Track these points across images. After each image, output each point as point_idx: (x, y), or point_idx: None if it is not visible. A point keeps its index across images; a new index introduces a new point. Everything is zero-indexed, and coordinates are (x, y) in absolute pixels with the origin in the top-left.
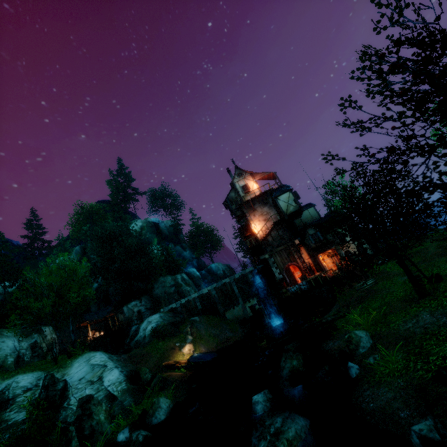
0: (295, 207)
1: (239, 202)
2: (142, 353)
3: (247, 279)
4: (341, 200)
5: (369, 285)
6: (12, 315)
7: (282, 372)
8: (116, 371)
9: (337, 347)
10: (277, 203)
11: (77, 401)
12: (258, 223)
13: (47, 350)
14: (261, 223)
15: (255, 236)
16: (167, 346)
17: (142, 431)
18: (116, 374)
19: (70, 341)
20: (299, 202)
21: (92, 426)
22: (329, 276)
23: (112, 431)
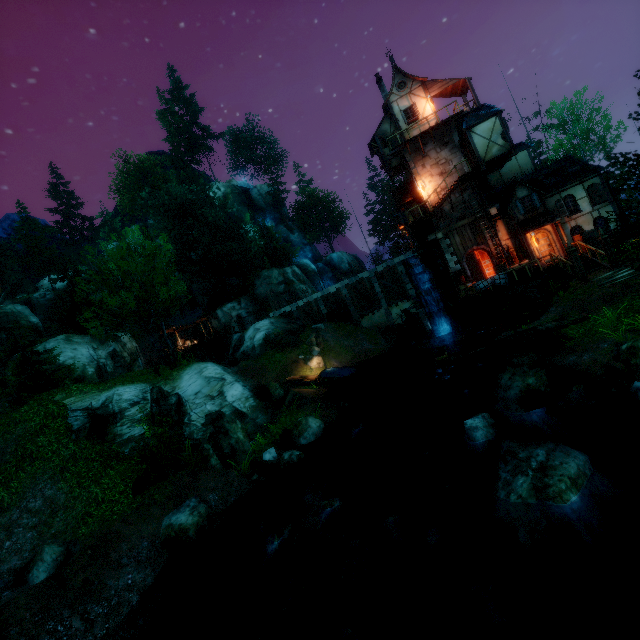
0: (501, 147)
1: (399, 140)
2: (256, 366)
3: (395, 273)
4: (569, 140)
5: (626, 277)
6: (85, 314)
7: (505, 393)
8: (239, 385)
9: (590, 362)
10: (470, 140)
11: (200, 417)
12: (428, 179)
13: (131, 361)
14: (434, 179)
15: (425, 202)
16: (288, 358)
17: (294, 451)
18: (239, 389)
19: (155, 351)
20: (510, 138)
21: (231, 445)
22: (543, 265)
23: (254, 450)
